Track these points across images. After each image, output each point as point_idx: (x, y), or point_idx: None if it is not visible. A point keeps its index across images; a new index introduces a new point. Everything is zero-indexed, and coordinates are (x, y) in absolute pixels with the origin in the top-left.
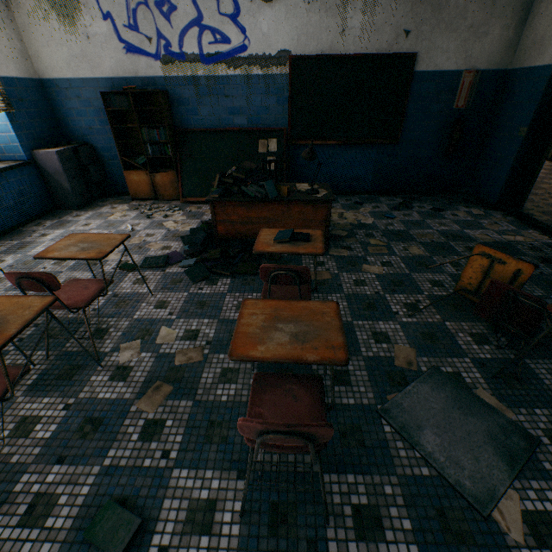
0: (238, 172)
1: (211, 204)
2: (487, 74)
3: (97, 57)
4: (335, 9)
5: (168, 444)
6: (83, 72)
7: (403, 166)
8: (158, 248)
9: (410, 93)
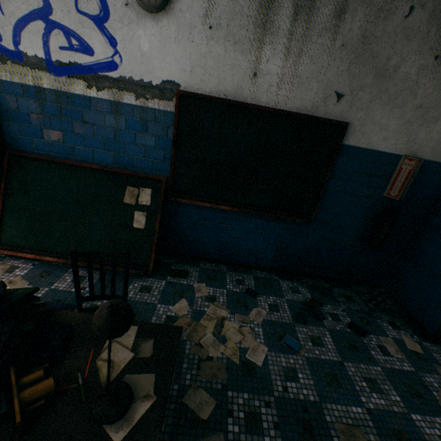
0: None
1: None
2: (430, 165)
3: None
4: (247, 44)
5: None
6: None
7: (314, 247)
8: None
9: (334, 168)
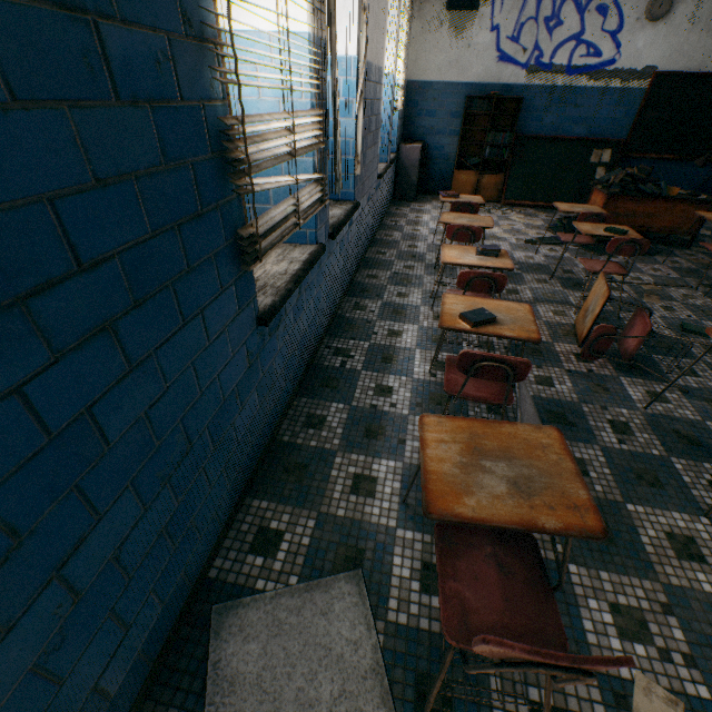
0: (639, 172)
1: (607, 198)
2: None
3: (469, 64)
4: None
5: (685, 314)
6: (449, 76)
7: None
8: (533, 234)
9: None
